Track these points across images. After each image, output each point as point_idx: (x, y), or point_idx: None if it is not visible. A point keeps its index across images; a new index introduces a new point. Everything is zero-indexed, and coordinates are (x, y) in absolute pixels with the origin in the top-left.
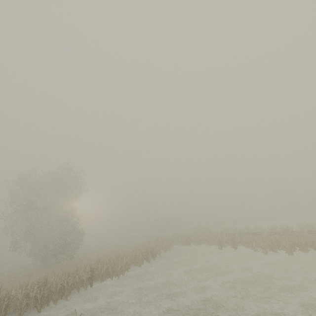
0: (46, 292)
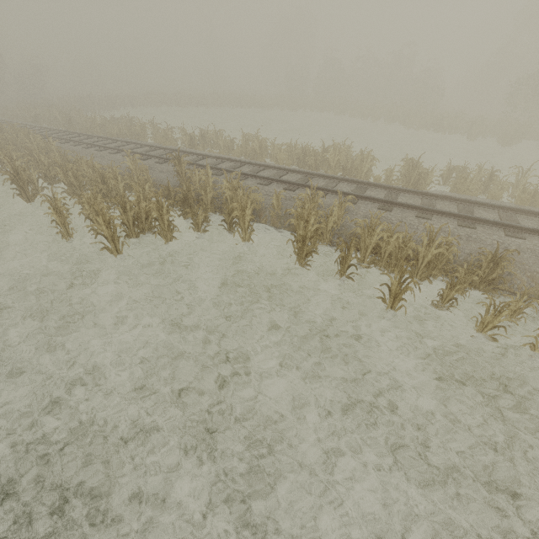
0: None
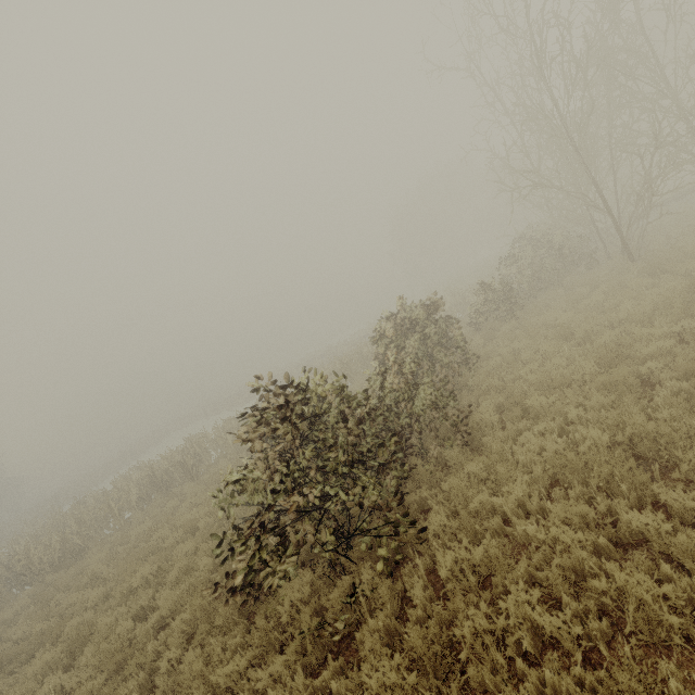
0: (12, 528)
